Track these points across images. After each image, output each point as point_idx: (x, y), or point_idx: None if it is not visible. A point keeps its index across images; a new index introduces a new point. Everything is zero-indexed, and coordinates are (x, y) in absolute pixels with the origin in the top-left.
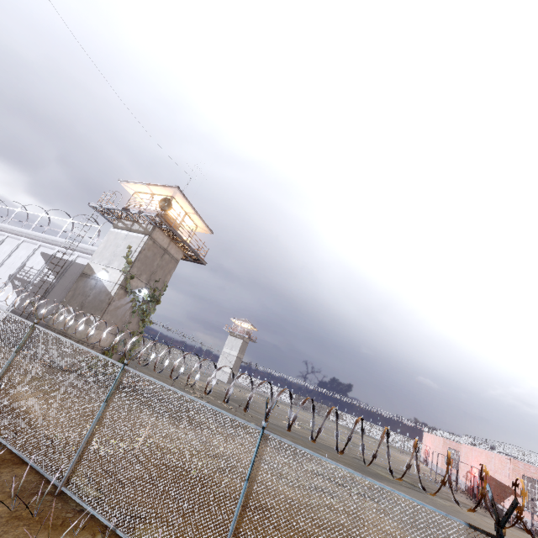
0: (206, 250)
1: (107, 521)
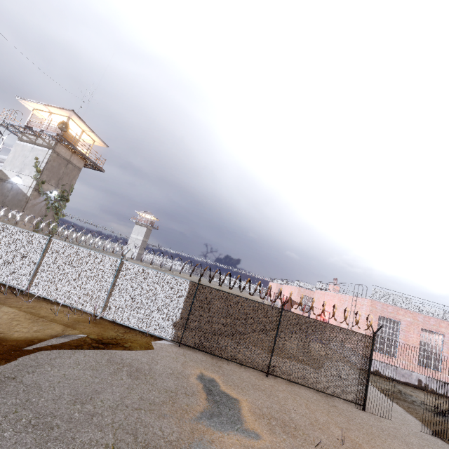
0: (104, 161)
1: (53, 299)
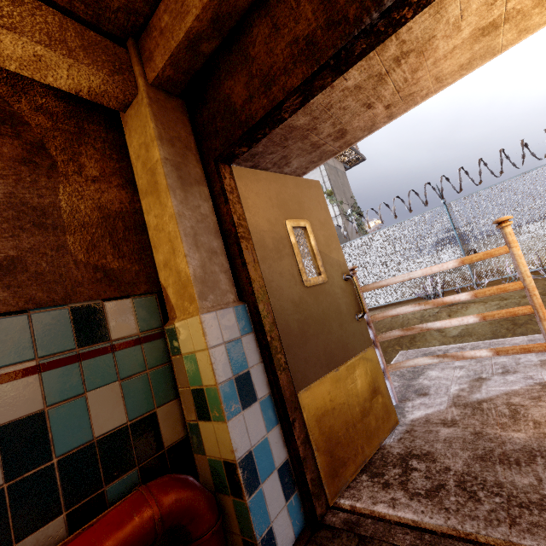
0: None
1: None
